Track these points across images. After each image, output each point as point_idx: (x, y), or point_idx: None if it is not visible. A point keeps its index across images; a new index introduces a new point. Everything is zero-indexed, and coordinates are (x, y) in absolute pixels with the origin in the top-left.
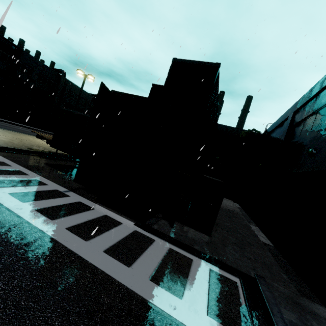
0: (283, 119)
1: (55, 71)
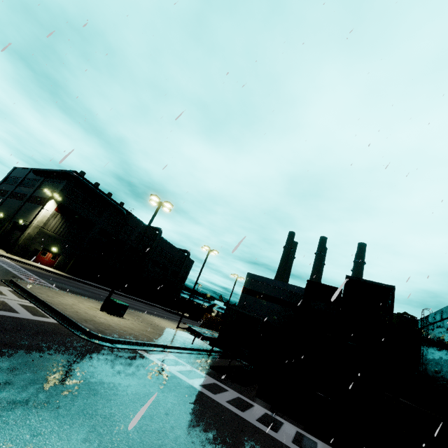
0: None
1: (153, 229)
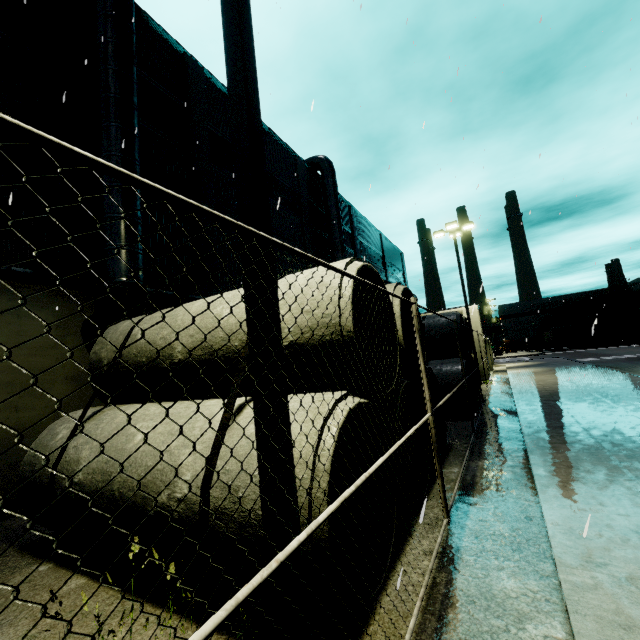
0: (639, 282)
1: None
